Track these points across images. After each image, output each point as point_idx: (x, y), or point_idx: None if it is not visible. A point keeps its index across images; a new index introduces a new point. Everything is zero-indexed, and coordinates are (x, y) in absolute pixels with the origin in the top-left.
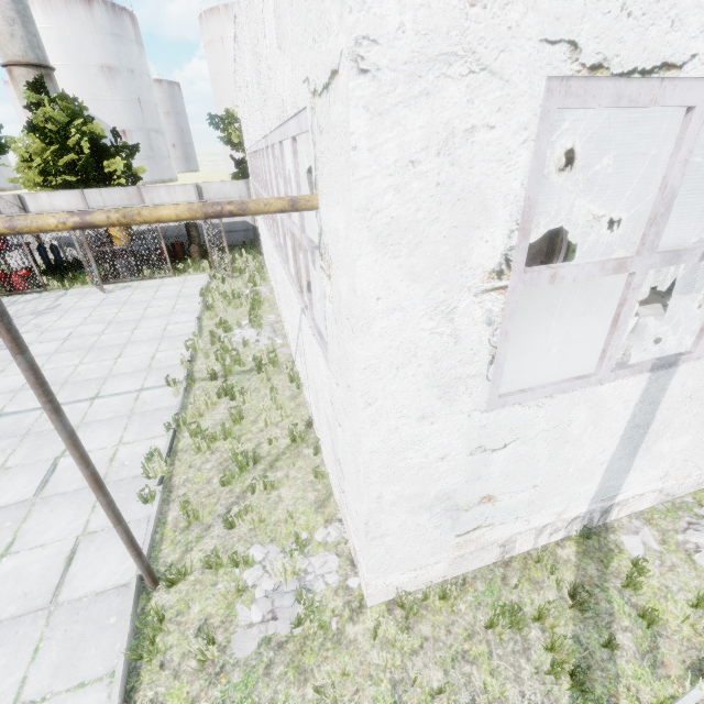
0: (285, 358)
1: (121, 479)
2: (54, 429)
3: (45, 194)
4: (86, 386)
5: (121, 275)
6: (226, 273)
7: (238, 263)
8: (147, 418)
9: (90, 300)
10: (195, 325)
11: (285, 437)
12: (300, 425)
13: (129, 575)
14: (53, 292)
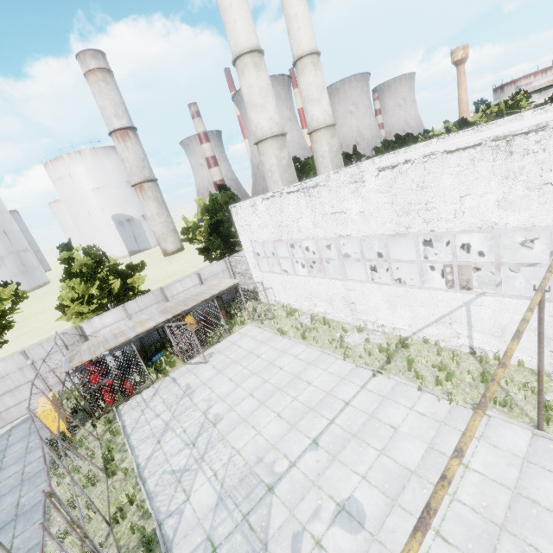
0: (398, 338)
1: (445, 416)
2: (363, 425)
3: (97, 317)
4: (328, 403)
5: (199, 349)
6: (266, 318)
7: (258, 310)
8: (397, 393)
9: (206, 372)
10: (318, 348)
11: (472, 363)
12: (467, 356)
13: (528, 433)
14: (159, 381)
